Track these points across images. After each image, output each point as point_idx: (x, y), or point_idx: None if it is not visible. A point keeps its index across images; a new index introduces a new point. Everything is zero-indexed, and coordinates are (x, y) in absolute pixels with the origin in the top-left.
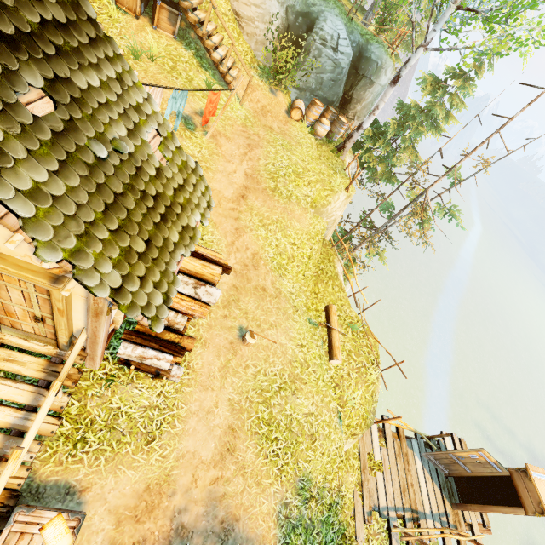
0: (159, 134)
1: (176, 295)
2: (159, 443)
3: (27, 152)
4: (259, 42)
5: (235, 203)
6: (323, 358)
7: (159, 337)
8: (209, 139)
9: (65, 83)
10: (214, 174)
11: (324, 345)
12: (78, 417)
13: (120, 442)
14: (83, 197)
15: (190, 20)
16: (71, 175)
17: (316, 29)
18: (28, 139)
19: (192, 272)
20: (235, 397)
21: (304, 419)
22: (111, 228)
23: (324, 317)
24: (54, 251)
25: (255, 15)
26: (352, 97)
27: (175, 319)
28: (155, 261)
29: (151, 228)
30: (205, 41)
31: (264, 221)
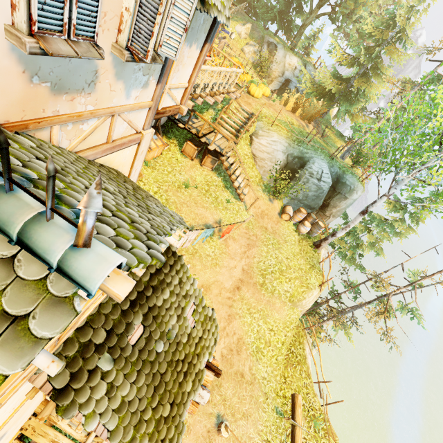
0: (194, 304)
1: None
2: None
3: (124, 376)
4: (266, 171)
5: (231, 292)
6: None
7: None
8: (221, 241)
9: (152, 309)
10: (220, 269)
11: (287, 440)
12: None
13: None
14: (144, 390)
15: (224, 166)
16: (141, 377)
17: (306, 167)
18: (126, 366)
19: None
20: None
21: None
22: (154, 406)
23: (290, 405)
24: None
25: (266, 157)
26: (329, 203)
27: None
28: (173, 418)
29: (176, 389)
30: (231, 176)
31: (251, 310)
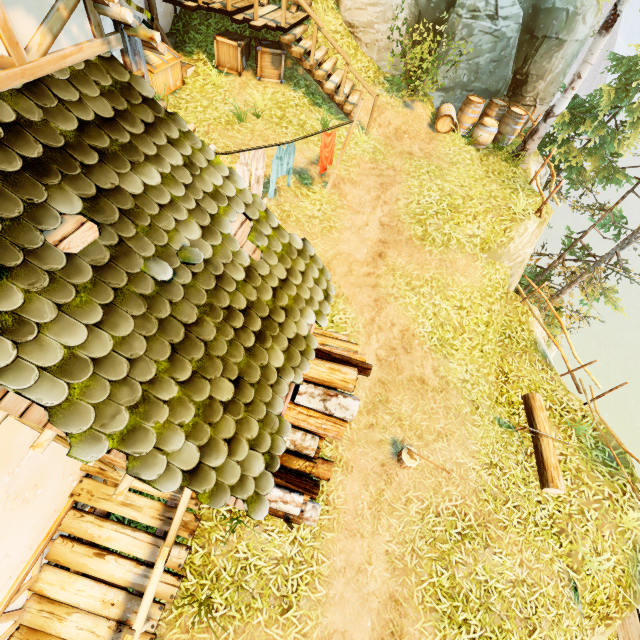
0: (248, 219)
1: (301, 411)
2: (297, 613)
3: (58, 309)
4: (382, 48)
5: (370, 265)
6: (529, 482)
7: (286, 466)
8: (330, 190)
9: (112, 196)
10: (340, 234)
11: (529, 460)
12: (203, 569)
13: (250, 607)
14: (140, 346)
15: (294, 54)
16: (122, 320)
17: (460, 0)
18: (59, 289)
19: (318, 380)
20: (395, 548)
21: (509, 590)
22: (182, 378)
23: (523, 413)
24: (95, 443)
25: (374, 17)
26: (528, 75)
27: (303, 443)
28: (250, 407)
29: (241, 359)
30: (315, 72)
31: (413, 283)
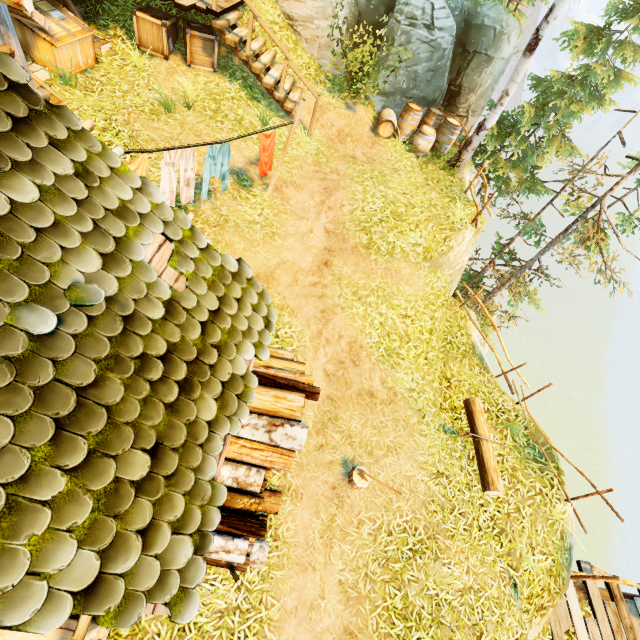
0: (169, 240)
1: (244, 444)
2: None
3: None
4: (323, 46)
5: (316, 274)
6: (472, 486)
7: (228, 506)
8: (271, 193)
9: None
10: (283, 241)
11: (472, 464)
12: (131, 639)
13: None
14: (3, 431)
15: (228, 42)
16: None
17: (399, 6)
18: None
19: (262, 410)
20: (348, 576)
21: (458, 599)
22: (73, 464)
23: (465, 417)
24: None
25: (313, 12)
26: (461, 86)
27: (247, 479)
28: (172, 479)
29: (160, 419)
30: (252, 64)
31: (359, 293)
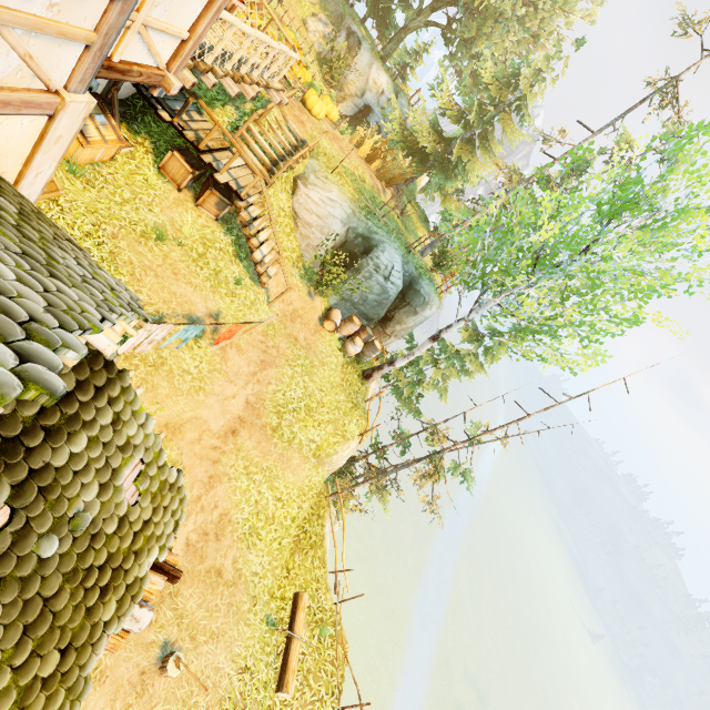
0: (142, 461)
1: None
2: None
3: None
4: (311, 245)
5: (221, 439)
6: (269, 685)
7: None
8: (215, 350)
9: (38, 475)
10: (206, 397)
11: (277, 661)
12: None
13: None
14: None
15: (240, 218)
16: None
17: (372, 255)
18: None
19: None
20: None
21: None
22: (19, 663)
23: (290, 609)
24: None
25: (315, 223)
26: (393, 317)
27: None
28: (65, 676)
29: (79, 621)
30: (250, 239)
31: (250, 468)
